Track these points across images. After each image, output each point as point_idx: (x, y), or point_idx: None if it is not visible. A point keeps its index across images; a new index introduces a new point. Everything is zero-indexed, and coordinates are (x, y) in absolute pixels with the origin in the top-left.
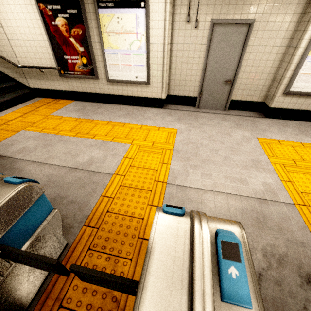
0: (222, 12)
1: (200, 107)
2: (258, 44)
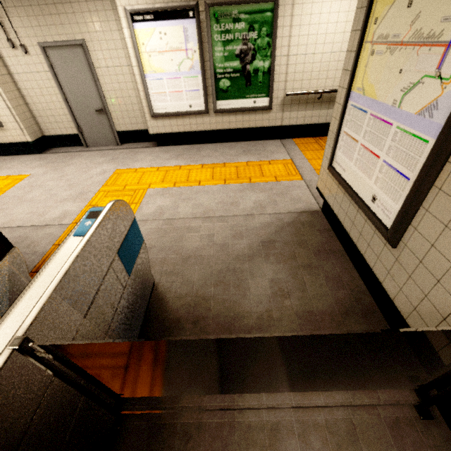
0: (45, 34)
1: (90, 145)
2: (106, 66)
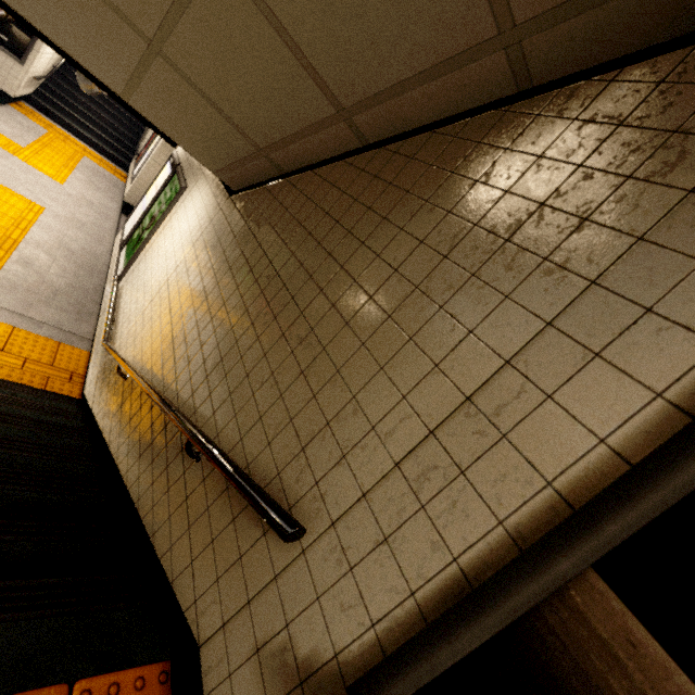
0: None
1: None
2: None
